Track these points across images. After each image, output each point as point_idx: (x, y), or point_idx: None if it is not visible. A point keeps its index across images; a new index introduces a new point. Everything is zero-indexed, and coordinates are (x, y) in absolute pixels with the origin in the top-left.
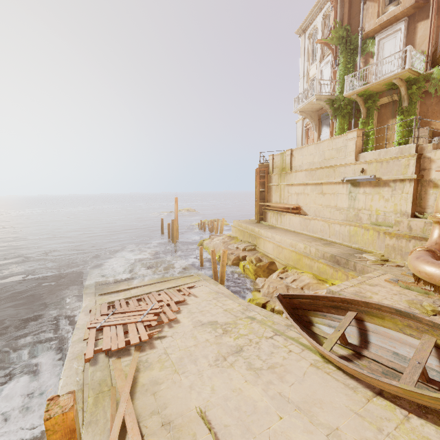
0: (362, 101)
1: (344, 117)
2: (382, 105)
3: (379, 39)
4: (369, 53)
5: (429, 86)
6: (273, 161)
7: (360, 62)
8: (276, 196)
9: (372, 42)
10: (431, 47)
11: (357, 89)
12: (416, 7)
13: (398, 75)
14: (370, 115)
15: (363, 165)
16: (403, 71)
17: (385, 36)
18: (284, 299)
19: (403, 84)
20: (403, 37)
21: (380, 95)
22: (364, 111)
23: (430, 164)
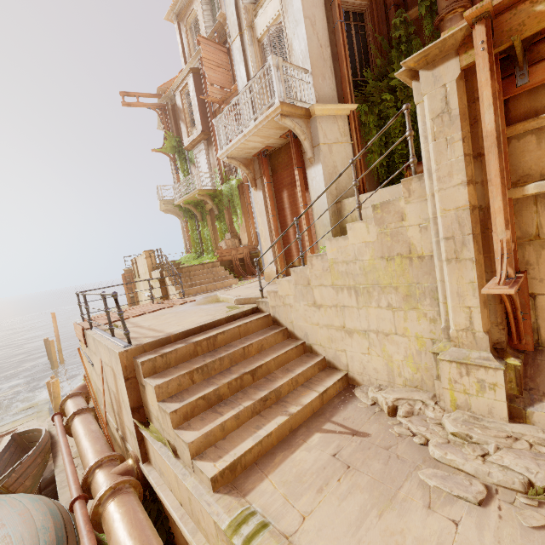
0: (193, 207)
1: (192, 218)
2: (211, 210)
3: (196, 154)
4: (194, 163)
5: (223, 200)
6: (133, 267)
7: (192, 169)
8: (141, 302)
9: (194, 155)
10: (220, 168)
11: (179, 199)
12: (206, 134)
13: (195, 193)
14: (204, 218)
15: (152, 282)
16: (197, 191)
17: (198, 152)
18: (21, 436)
19: (206, 198)
20: (206, 156)
21: (205, 202)
22: (198, 215)
23: (168, 287)
